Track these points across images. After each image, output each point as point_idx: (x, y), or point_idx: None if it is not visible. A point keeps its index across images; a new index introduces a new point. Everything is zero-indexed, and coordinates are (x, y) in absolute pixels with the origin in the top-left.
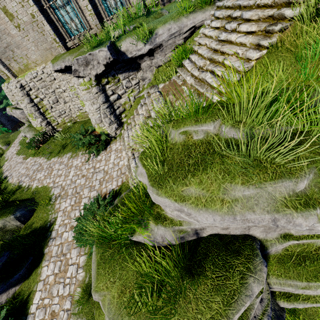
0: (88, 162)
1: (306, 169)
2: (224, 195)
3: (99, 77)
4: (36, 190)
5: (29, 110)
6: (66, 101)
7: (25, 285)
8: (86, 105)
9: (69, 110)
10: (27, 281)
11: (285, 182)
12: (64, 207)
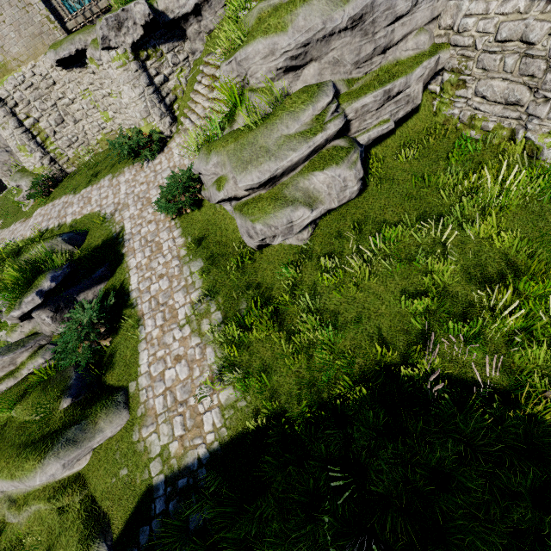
0: (143, 171)
1: None
2: (292, 17)
3: (136, 50)
4: (75, 223)
5: (18, 139)
6: (76, 119)
7: (112, 281)
8: (124, 92)
9: (84, 134)
10: (113, 278)
11: None
12: (130, 215)
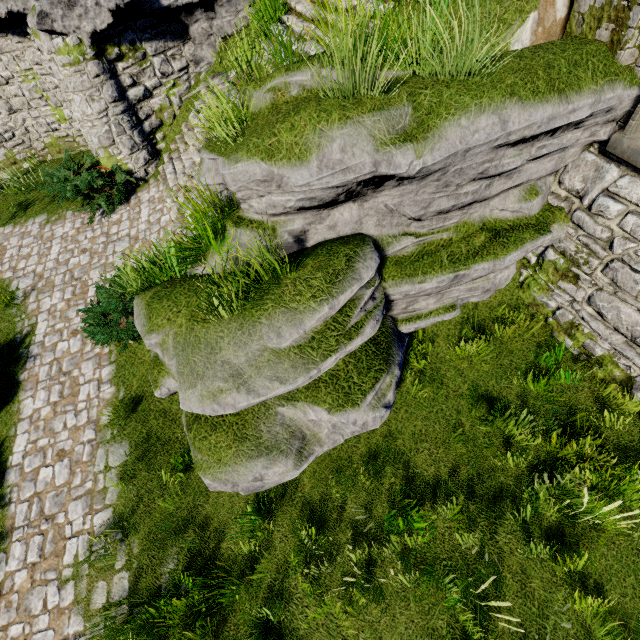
0: (92, 226)
1: (406, 103)
2: (321, 139)
3: (101, 42)
4: None
5: None
6: (13, 107)
7: None
8: (75, 103)
9: (24, 130)
10: None
11: (384, 116)
12: (50, 306)
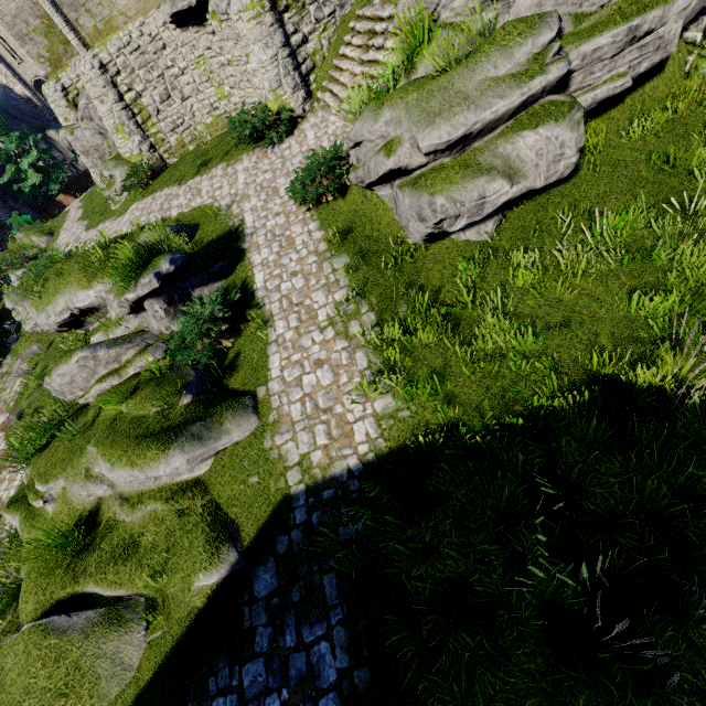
0: (267, 157)
1: None
2: None
3: None
4: (181, 216)
5: (117, 117)
6: (185, 96)
7: (231, 280)
8: (253, 54)
9: (192, 115)
10: (232, 276)
11: None
12: (251, 207)
